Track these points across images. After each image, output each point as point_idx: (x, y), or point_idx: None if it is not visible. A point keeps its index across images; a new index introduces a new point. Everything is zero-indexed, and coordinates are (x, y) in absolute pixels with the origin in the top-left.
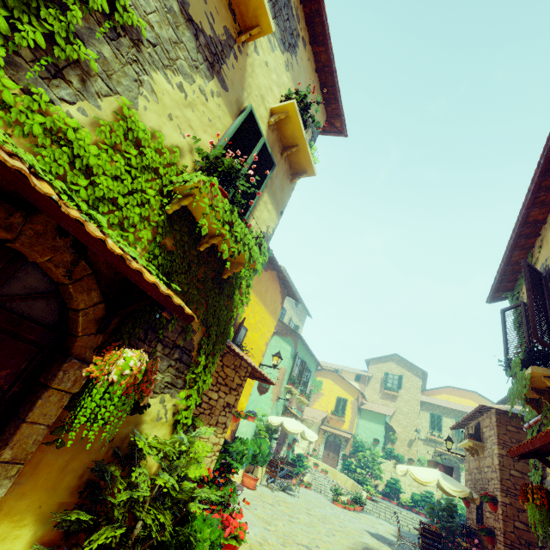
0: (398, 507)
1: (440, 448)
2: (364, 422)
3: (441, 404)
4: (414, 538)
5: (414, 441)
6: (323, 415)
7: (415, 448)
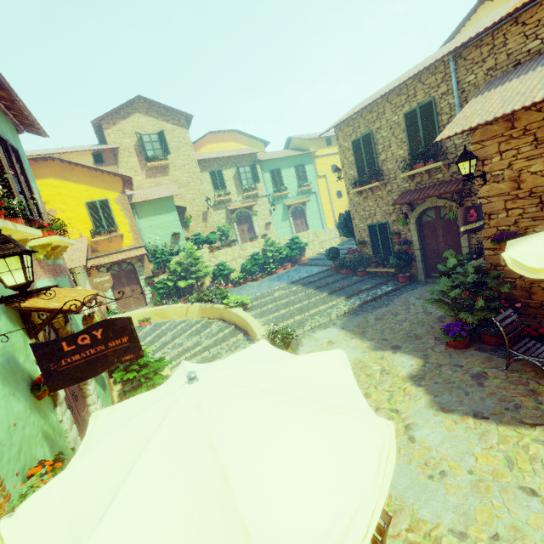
0: (248, 290)
1: (230, 206)
2: (148, 220)
3: (216, 156)
4: (361, 322)
5: (208, 212)
6: (82, 246)
7: (211, 219)
